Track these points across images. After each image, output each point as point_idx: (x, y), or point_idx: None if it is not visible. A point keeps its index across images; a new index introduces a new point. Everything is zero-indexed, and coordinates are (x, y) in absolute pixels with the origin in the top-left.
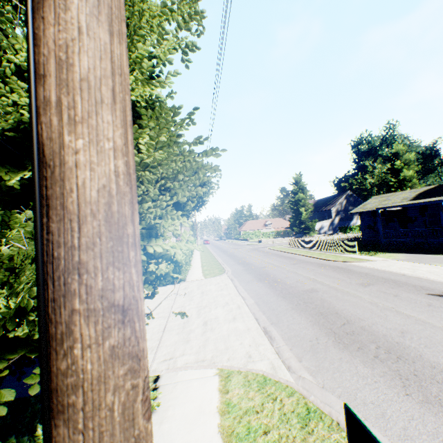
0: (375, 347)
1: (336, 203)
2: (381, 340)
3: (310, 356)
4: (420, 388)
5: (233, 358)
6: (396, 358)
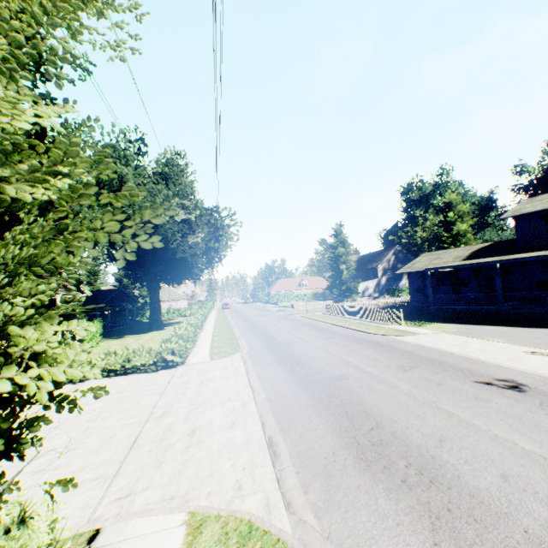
0: (405, 466)
1: (383, 259)
2: (414, 453)
3: (320, 483)
4: (453, 532)
5: (216, 492)
6: (428, 483)
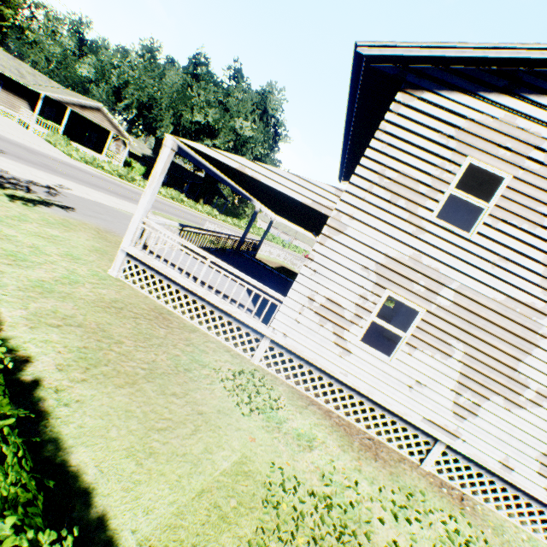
0: None
1: None
2: None
3: None
4: None
5: None
6: None
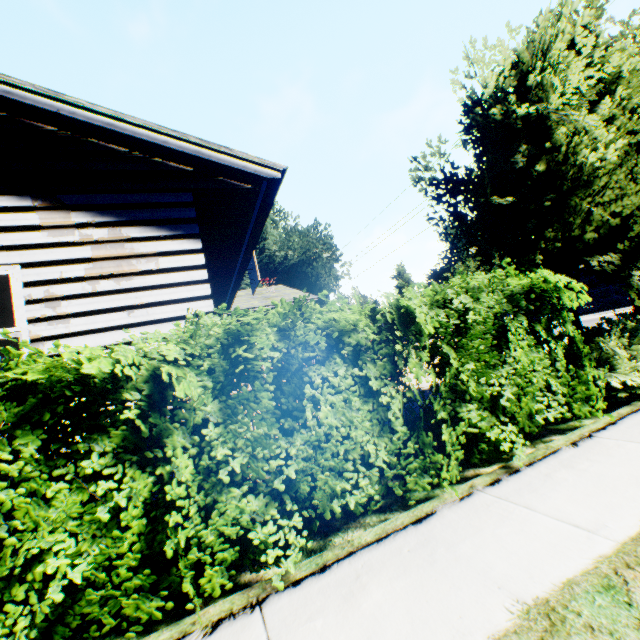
0: None
1: None
2: None
3: None
4: None
5: None
6: None
